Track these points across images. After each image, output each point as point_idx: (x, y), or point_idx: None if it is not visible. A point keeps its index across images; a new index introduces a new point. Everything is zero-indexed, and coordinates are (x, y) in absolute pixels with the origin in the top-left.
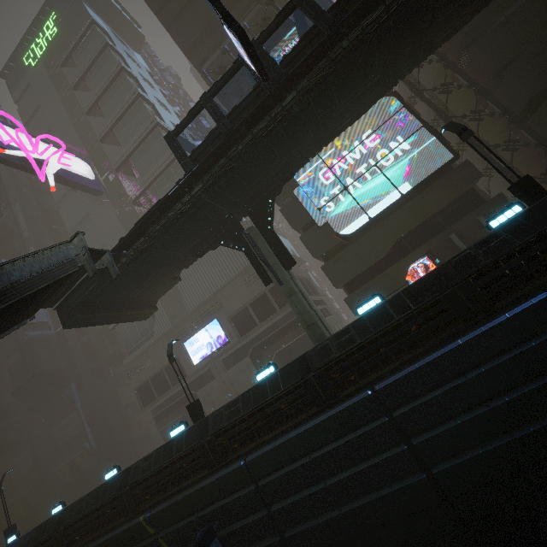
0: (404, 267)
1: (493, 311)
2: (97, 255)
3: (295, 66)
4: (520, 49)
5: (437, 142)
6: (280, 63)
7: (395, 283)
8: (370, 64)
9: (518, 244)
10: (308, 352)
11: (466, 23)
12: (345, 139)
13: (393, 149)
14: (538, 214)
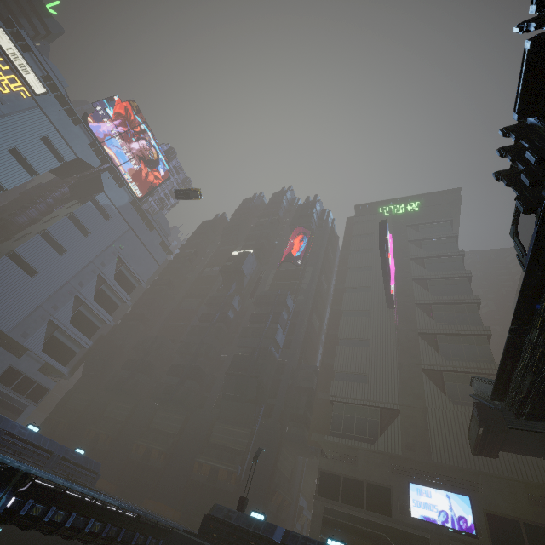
0: None
1: None
2: None
3: None
4: None
5: None
6: None
7: None
8: None
9: None
10: None
11: None
12: None
13: None
14: None
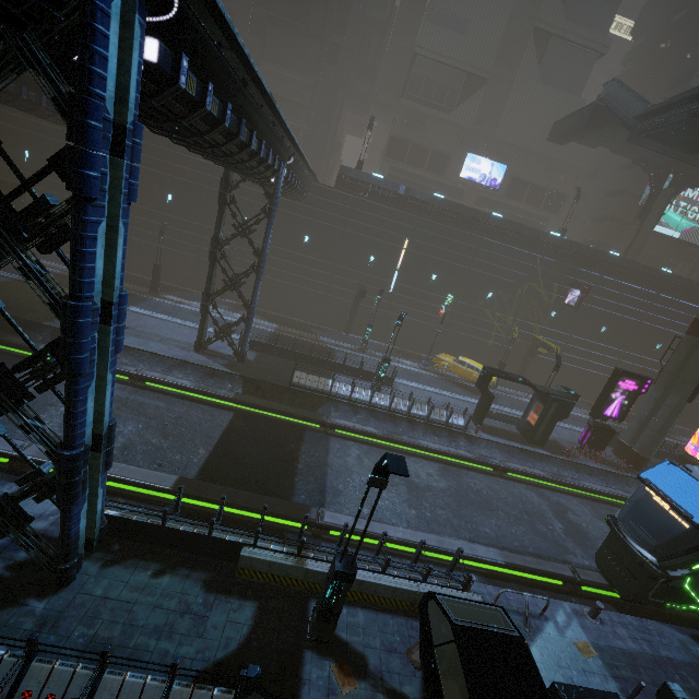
0: None
1: (697, 304)
2: None
3: None
4: None
5: None
6: None
7: None
8: None
9: None
10: (644, 265)
11: None
12: None
13: (698, 214)
14: None
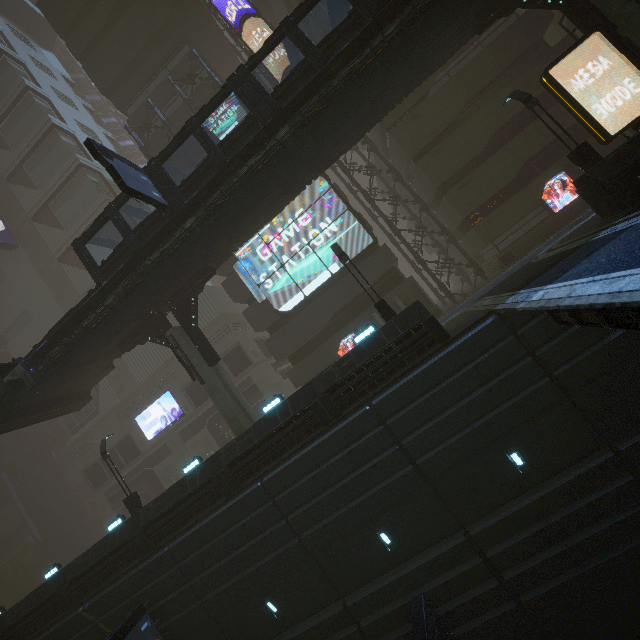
0: (337, 343)
1: (340, 418)
2: (7, 368)
3: (193, 192)
4: (428, 140)
5: (360, 226)
6: (180, 187)
7: (329, 357)
8: (267, 187)
9: (357, 366)
10: (221, 449)
11: (358, 140)
12: (280, 216)
13: (323, 230)
14: (372, 342)
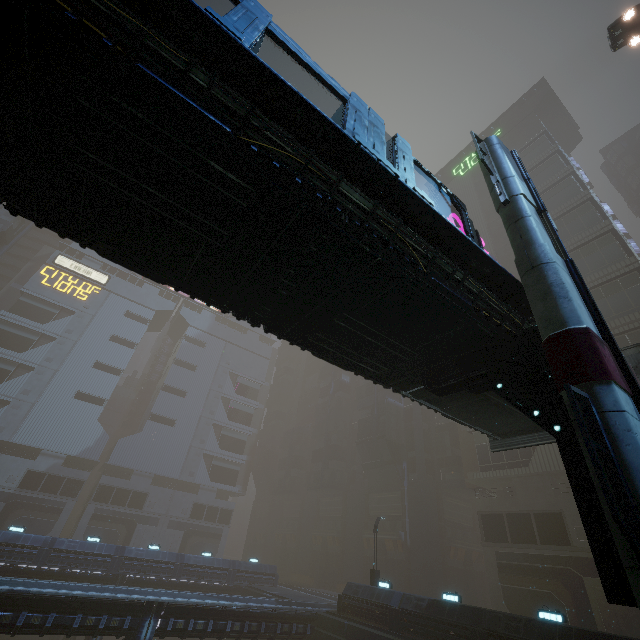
0: None
1: None
2: None
3: None
4: None
5: None
6: None
7: None
8: None
9: None
10: None
11: None
12: None
13: None
14: None
